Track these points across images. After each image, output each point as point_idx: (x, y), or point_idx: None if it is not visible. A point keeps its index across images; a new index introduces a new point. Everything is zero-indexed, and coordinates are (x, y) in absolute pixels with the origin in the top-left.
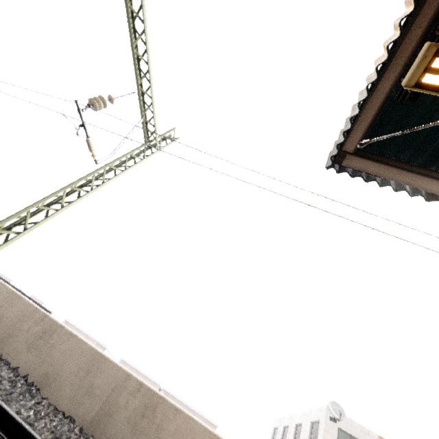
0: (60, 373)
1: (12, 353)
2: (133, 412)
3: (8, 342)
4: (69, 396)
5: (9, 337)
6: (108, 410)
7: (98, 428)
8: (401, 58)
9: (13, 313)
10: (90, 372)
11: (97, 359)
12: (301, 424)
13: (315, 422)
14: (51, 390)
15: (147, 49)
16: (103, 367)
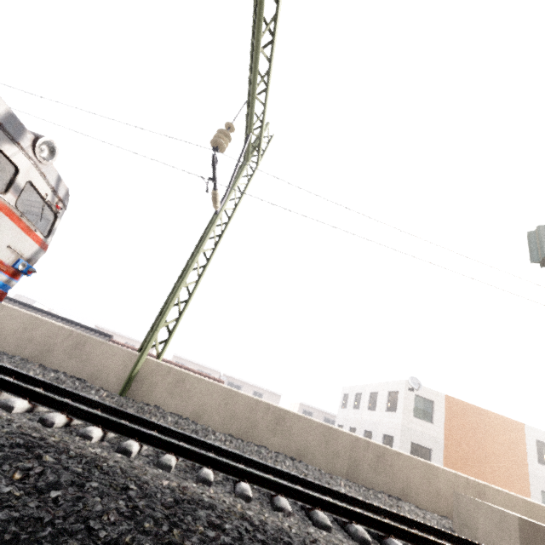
0: (308, 447)
1: (263, 440)
2: (371, 461)
3: (254, 433)
4: (323, 461)
5: (251, 428)
6: (354, 464)
7: (353, 476)
8: None
9: (241, 408)
10: (328, 441)
11: (328, 431)
12: (376, 393)
13: (393, 392)
14: (309, 460)
15: (274, 42)
16: (335, 436)
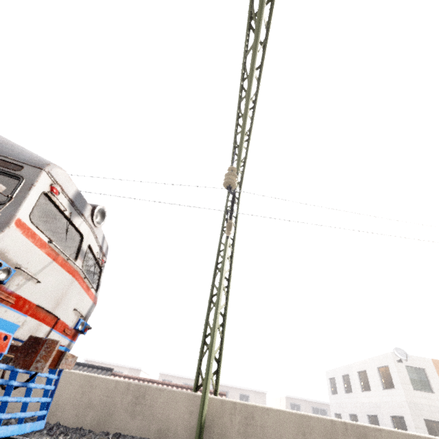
0: None
1: None
2: None
3: None
4: None
5: None
6: None
7: None
8: None
9: (320, 435)
10: None
11: None
12: (364, 371)
13: (382, 366)
14: None
15: (255, 107)
16: None
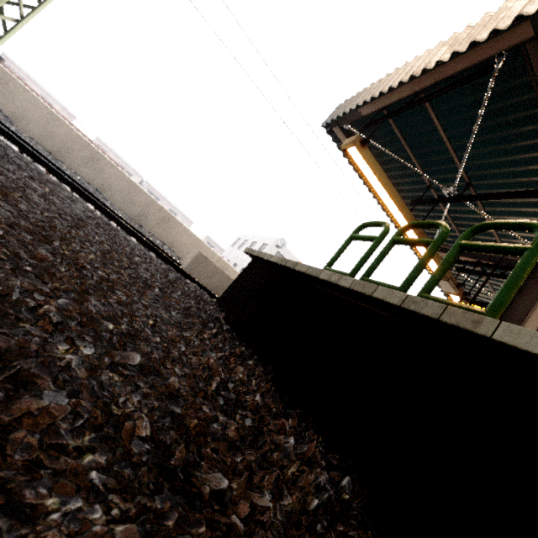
0: (111, 188)
1: (74, 165)
2: (158, 219)
3: (68, 156)
4: (120, 202)
5: (66, 152)
6: (144, 214)
7: (139, 220)
8: (378, 105)
9: (61, 133)
10: (130, 192)
11: (134, 187)
12: (257, 243)
13: (266, 244)
14: (108, 195)
15: None
16: (138, 192)
